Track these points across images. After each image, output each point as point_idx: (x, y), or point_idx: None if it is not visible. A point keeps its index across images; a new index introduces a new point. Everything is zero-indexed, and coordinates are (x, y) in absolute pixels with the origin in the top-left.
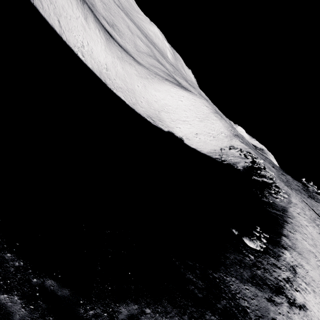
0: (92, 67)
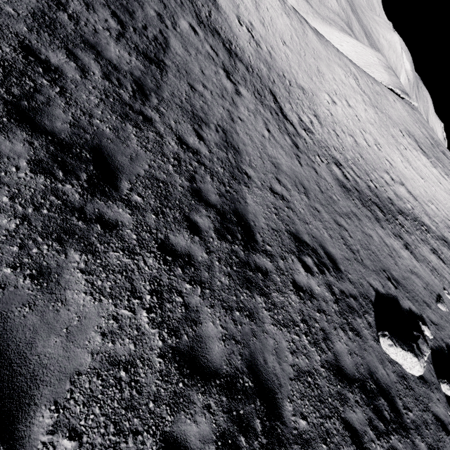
0: None
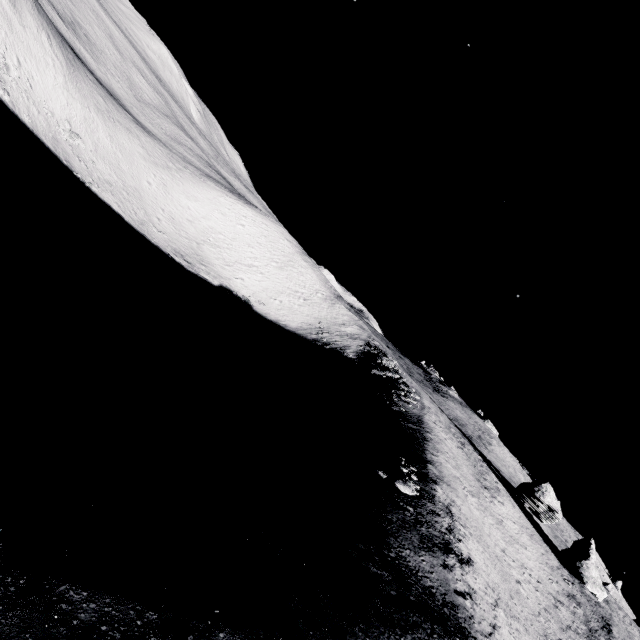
0: (33, 124)
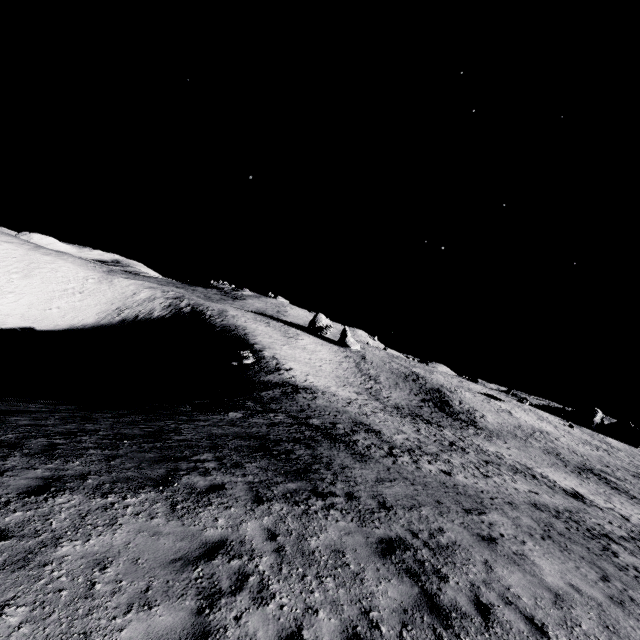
0: None
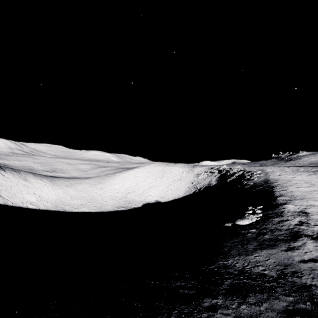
0: (46, 207)
